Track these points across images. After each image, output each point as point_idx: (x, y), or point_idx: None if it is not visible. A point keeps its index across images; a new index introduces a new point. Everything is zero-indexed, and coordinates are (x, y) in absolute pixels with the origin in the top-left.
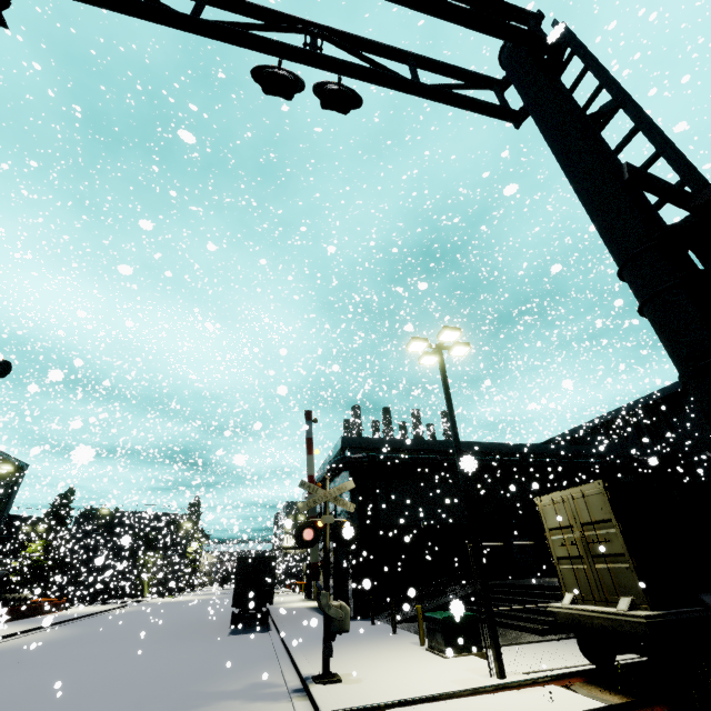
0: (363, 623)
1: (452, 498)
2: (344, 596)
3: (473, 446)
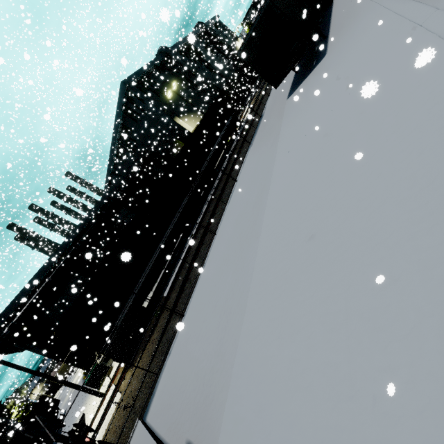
0: None
1: (80, 280)
2: None
3: (61, 249)
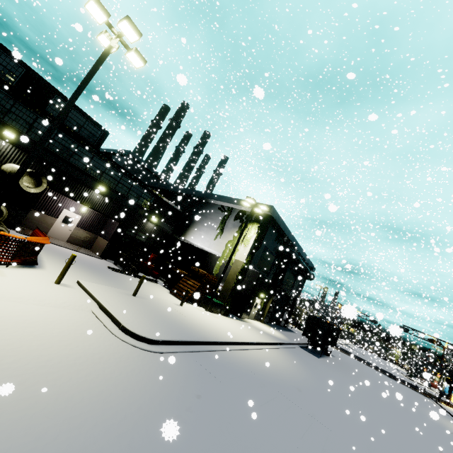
0: (291, 329)
1: None
2: (274, 318)
3: None
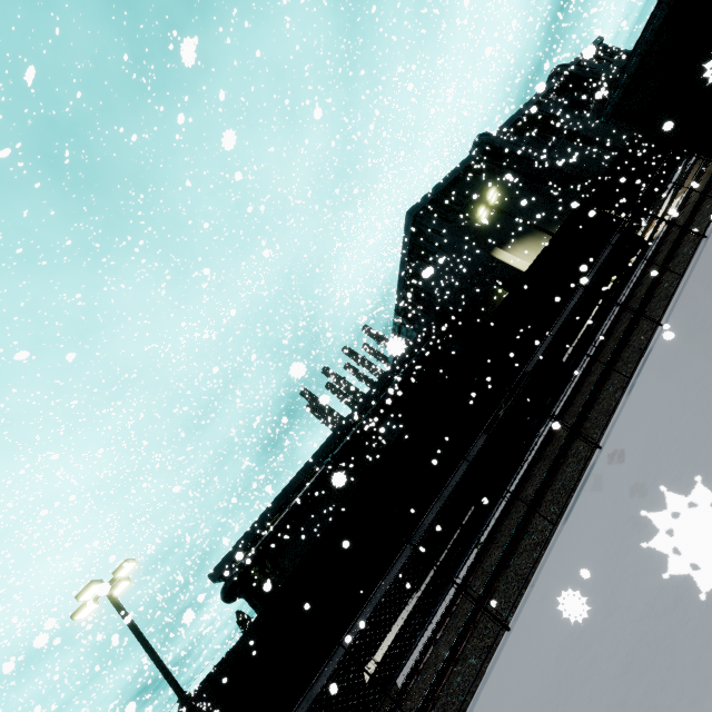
0: None
1: (327, 517)
2: None
3: (310, 465)
